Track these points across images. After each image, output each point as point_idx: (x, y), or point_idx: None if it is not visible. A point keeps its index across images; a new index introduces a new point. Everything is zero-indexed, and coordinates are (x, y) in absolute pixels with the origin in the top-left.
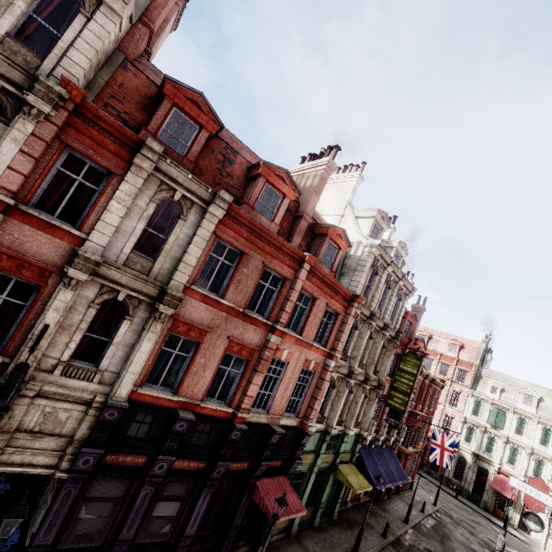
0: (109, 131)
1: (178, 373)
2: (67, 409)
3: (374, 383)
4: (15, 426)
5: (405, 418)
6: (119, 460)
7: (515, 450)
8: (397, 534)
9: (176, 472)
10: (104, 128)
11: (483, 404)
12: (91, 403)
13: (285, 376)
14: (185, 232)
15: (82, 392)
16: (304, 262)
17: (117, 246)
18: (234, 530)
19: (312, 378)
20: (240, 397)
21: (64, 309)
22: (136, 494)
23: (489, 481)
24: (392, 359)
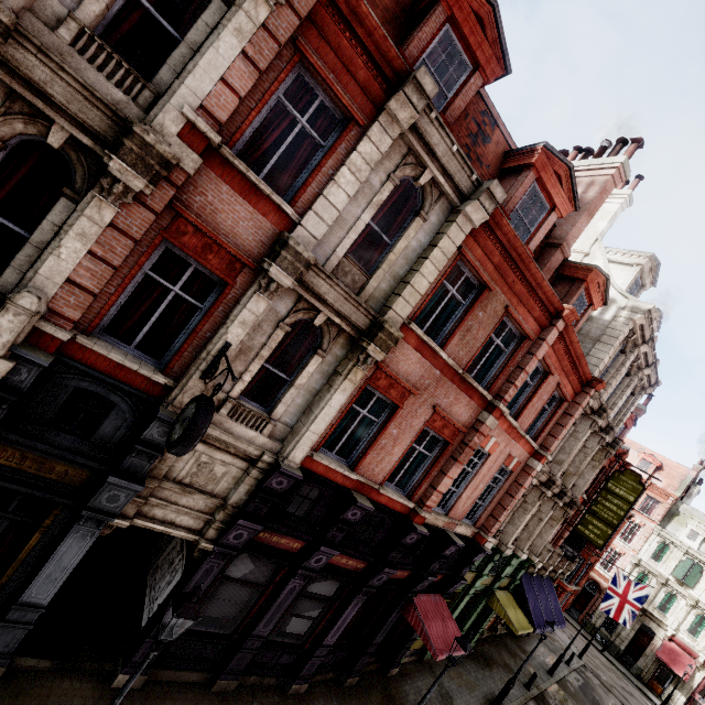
0: (365, 44)
1: (358, 440)
2: (226, 462)
3: (566, 499)
4: (164, 472)
5: None
6: (272, 540)
7: (701, 619)
8: (541, 687)
9: (330, 567)
10: (360, 36)
11: (672, 549)
12: (256, 461)
13: (480, 472)
14: (419, 239)
15: (248, 445)
16: (558, 318)
17: (329, 242)
18: (373, 646)
19: (506, 479)
20: (425, 489)
21: (252, 324)
22: (281, 584)
23: (653, 646)
24: (597, 472)
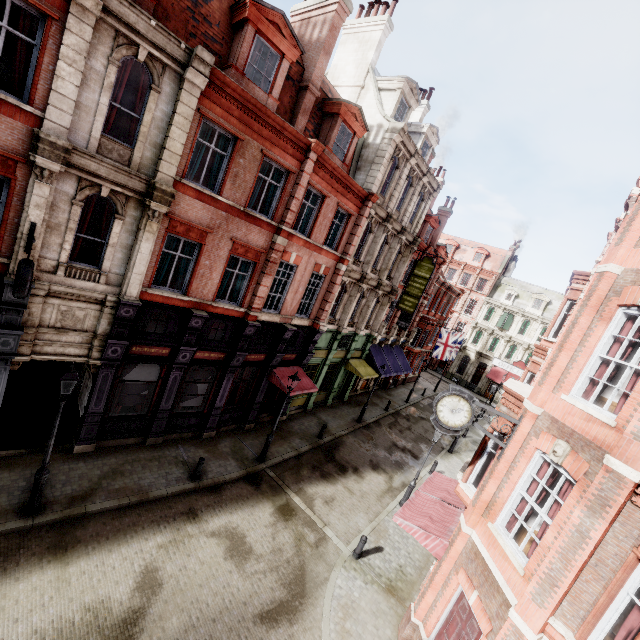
0: None
1: (184, 275)
2: (82, 308)
3: (387, 289)
4: (37, 322)
5: (417, 322)
6: (144, 351)
7: (514, 348)
8: (397, 409)
9: (199, 361)
10: None
11: (496, 310)
12: (104, 302)
13: (295, 280)
14: (162, 109)
15: (92, 292)
16: (309, 151)
17: (83, 128)
18: (257, 404)
19: (323, 282)
20: (250, 298)
21: (45, 205)
22: (167, 378)
23: (486, 373)
24: (407, 265)
